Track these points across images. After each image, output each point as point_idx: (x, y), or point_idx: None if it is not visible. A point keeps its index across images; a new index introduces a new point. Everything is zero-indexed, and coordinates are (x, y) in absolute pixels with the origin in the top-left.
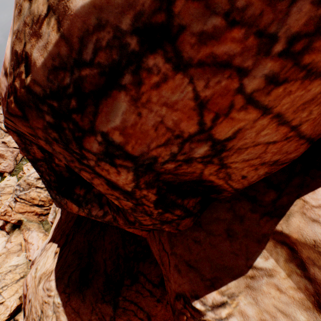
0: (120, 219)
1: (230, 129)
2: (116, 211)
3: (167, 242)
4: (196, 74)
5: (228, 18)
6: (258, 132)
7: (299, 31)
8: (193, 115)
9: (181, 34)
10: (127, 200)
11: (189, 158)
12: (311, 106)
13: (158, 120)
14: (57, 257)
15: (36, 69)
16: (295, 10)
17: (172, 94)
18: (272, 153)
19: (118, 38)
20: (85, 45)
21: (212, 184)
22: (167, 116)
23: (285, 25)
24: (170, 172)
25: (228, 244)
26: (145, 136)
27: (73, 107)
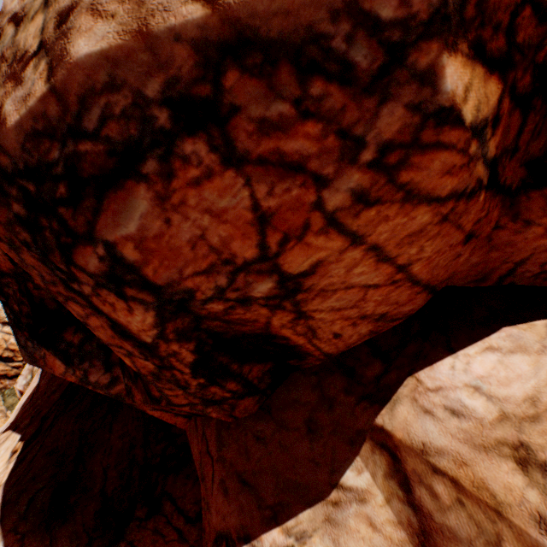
0: (137, 393)
1: (305, 259)
2: (132, 377)
3: (214, 438)
4: (255, 174)
5: (300, 107)
6: (349, 268)
7: (392, 139)
8: (251, 232)
9: (234, 116)
10: (145, 359)
11: (246, 297)
12: (421, 239)
13: (197, 233)
14: (16, 459)
15: (5, 129)
16: (386, 112)
17: (219, 197)
18: (376, 302)
19: (140, 107)
20: (87, 109)
21: (288, 343)
22: (212, 228)
23: (374, 129)
24: (218, 317)
25: (308, 445)
26: (176, 256)
27: (61, 196)
